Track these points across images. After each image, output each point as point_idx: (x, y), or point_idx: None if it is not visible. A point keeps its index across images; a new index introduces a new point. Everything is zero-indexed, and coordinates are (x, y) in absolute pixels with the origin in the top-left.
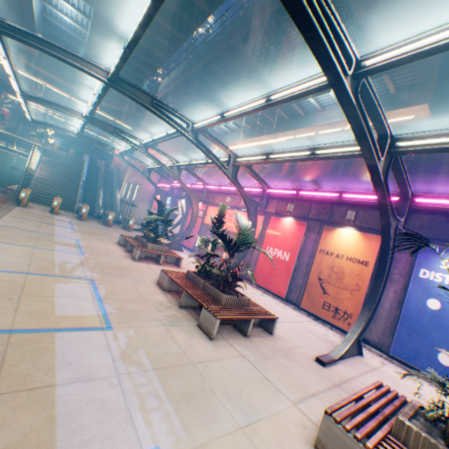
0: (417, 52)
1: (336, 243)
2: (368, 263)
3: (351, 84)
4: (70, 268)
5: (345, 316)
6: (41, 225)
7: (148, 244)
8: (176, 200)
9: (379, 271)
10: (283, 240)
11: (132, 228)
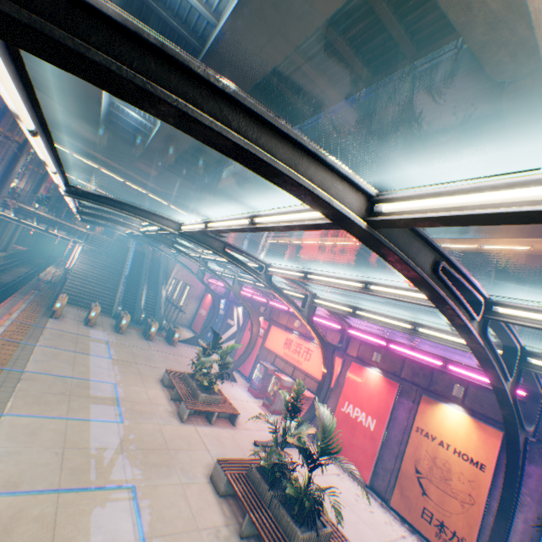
0: None
1: (439, 424)
2: (485, 467)
3: (478, 322)
4: (108, 462)
5: (454, 538)
6: (75, 359)
7: (199, 394)
8: (231, 305)
9: (505, 498)
10: (366, 399)
11: (176, 341)
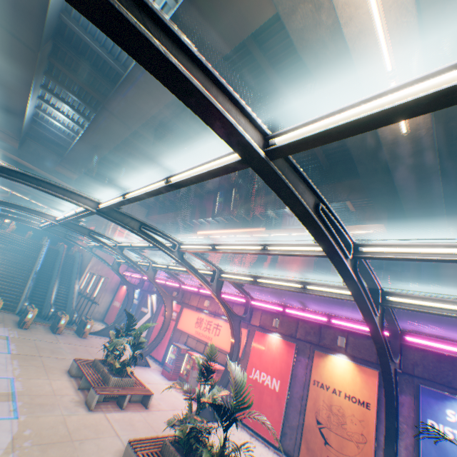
0: (412, 257)
1: (330, 374)
2: (370, 404)
3: (350, 262)
4: None
5: None
6: None
7: (110, 378)
8: (145, 294)
9: (389, 426)
10: (270, 362)
11: (88, 333)
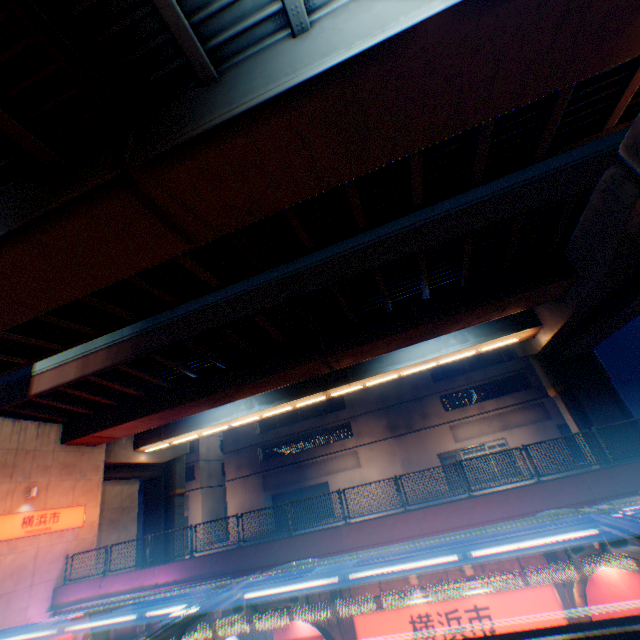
0: None
1: None
2: None
3: None
4: None
5: None
6: None
7: None
8: None
9: None
10: None
11: None
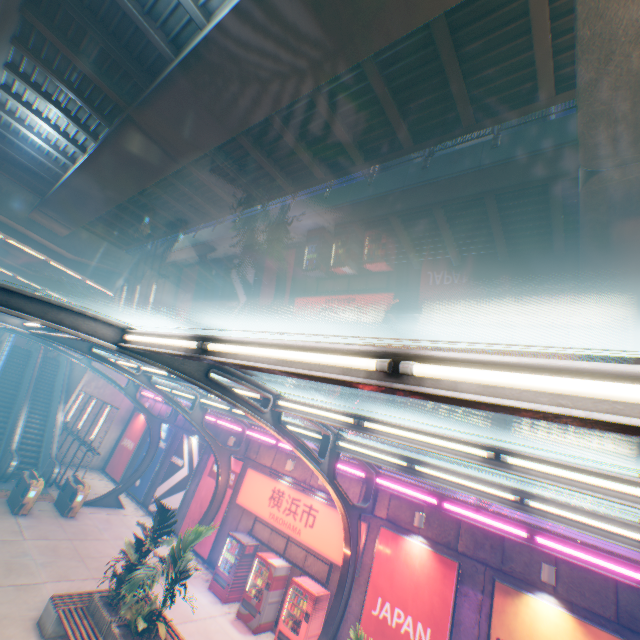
0: None
1: (529, 631)
2: None
3: None
4: None
5: None
6: None
7: None
8: (179, 433)
9: None
10: (411, 591)
11: (78, 508)
